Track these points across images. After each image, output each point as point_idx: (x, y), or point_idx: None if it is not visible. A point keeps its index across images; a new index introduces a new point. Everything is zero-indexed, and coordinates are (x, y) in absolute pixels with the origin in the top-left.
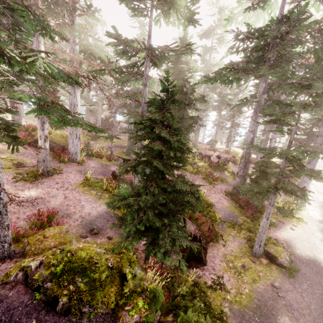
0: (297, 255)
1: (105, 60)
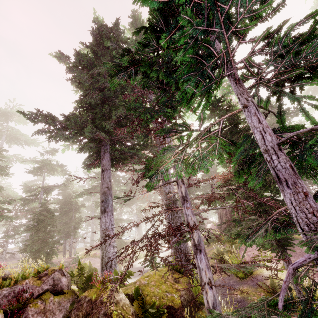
0: (134, 267)
1: (12, 195)
